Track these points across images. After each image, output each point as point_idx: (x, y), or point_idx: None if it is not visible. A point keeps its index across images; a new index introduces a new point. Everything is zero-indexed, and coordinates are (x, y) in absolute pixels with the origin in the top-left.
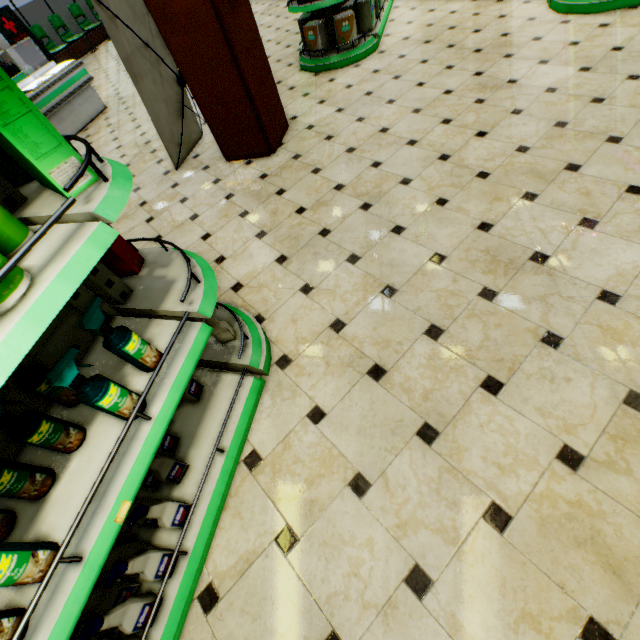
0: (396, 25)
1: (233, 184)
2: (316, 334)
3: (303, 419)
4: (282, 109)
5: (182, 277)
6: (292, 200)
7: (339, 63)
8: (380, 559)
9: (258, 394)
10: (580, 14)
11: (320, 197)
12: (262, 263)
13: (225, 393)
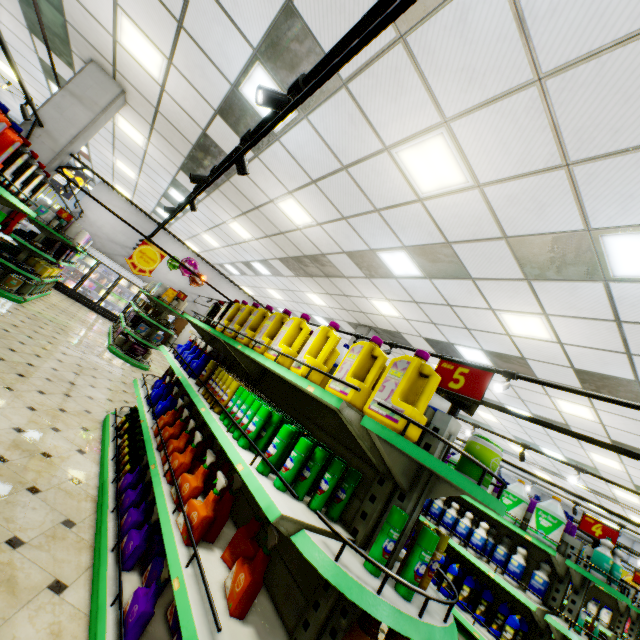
0: (37, 305)
1: None
2: None
3: None
4: None
5: None
6: None
7: None
8: None
9: None
10: (117, 356)
11: None
12: None
13: None
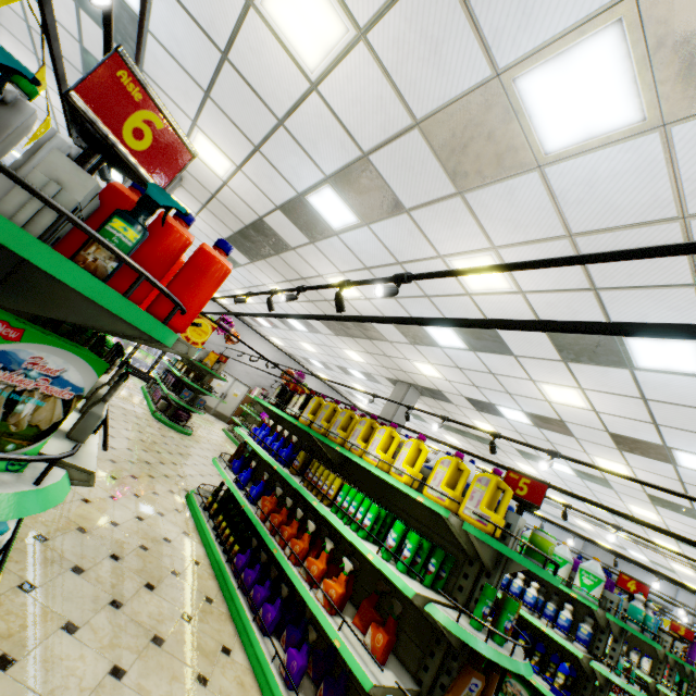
0: None
1: None
2: None
3: None
4: None
5: None
6: None
7: None
8: (101, 491)
9: None
10: (163, 423)
11: None
12: None
13: None
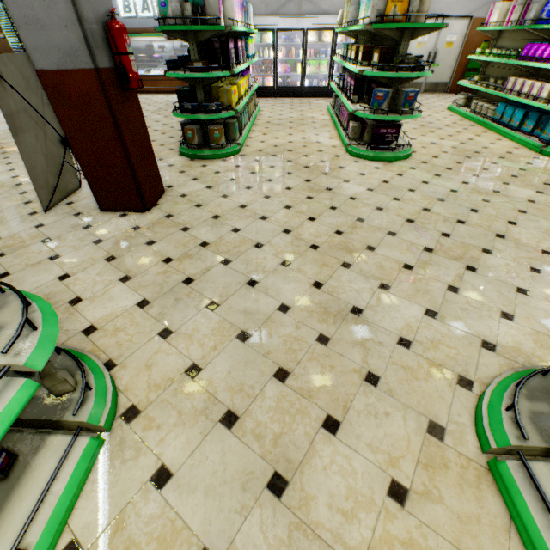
0: (253, 141)
1: (104, 231)
2: (171, 380)
3: (145, 484)
4: (160, 178)
5: (14, 322)
6: (161, 250)
7: (211, 156)
8: None
9: (93, 457)
10: (364, 159)
11: (187, 250)
12: (122, 306)
13: (47, 462)
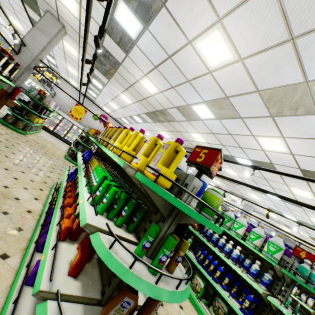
0: (32, 136)
1: None
2: None
3: None
4: None
5: None
6: None
7: (12, 128)
8: None
9: None
10: (68, 160)
11: None
12: None
13: None
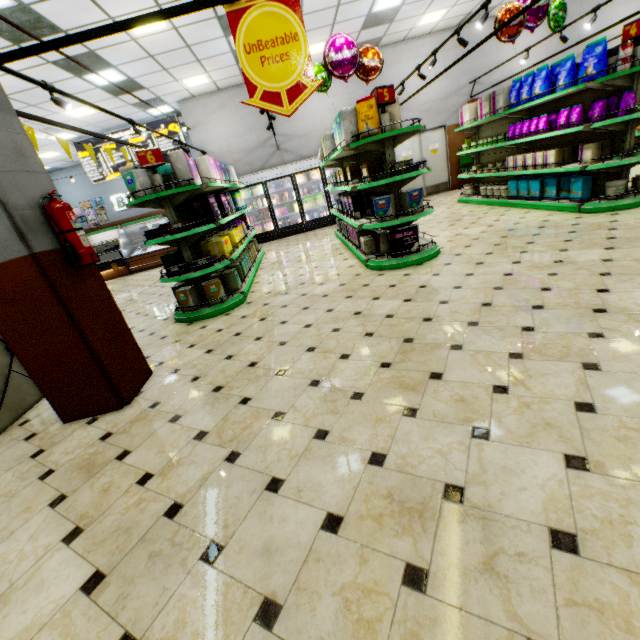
0: (260, 285)
1: (60, 454)
2: None
3: None
4: (143, 358)
5: None
6: (136, 464)
7: (211, 313)
8: None
9: None
10: (388, 270)
11: (175, 453)
12: (55, 599)
13: None
